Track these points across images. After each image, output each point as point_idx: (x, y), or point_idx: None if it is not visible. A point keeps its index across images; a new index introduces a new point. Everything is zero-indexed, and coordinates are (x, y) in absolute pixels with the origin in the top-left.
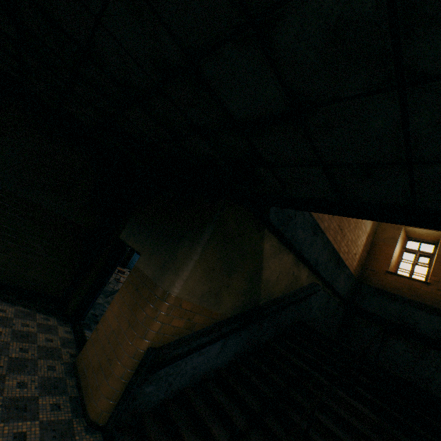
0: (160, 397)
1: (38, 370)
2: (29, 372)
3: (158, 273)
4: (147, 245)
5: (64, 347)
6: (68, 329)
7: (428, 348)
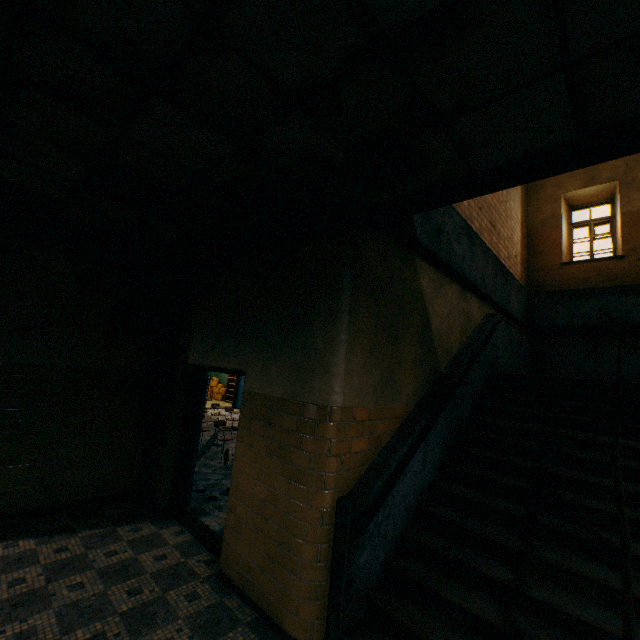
0: (379, 561)
1: (175, 610)
2: (165, 620)
3: (297, 386)
4: (248, 354)
5: (189, 557)
6: (177, 529)
7: None
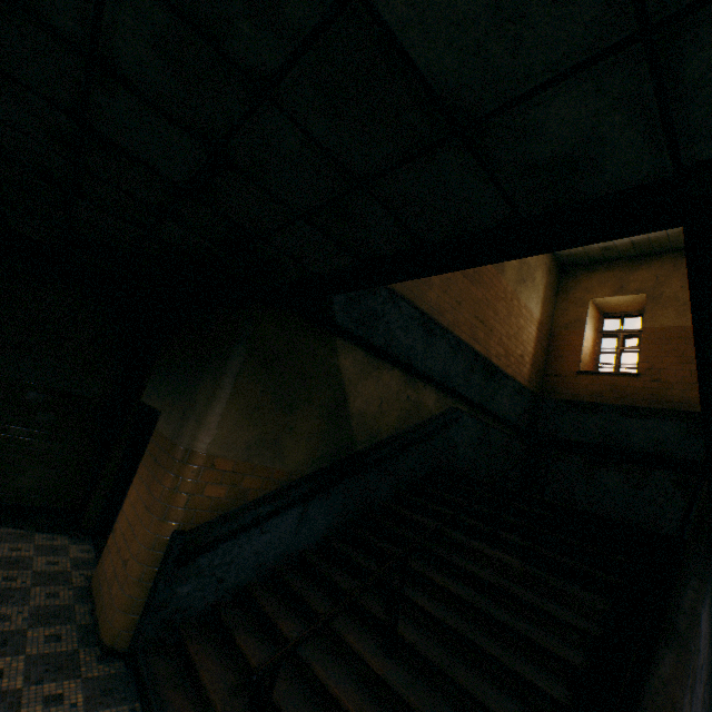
0: (207, 601)
1: (30, 599)
2: (17, 603)
3: (178, 429)
4: (168, 398)
5: (77, 569)
6: (87, 547)
7: (650, 470)
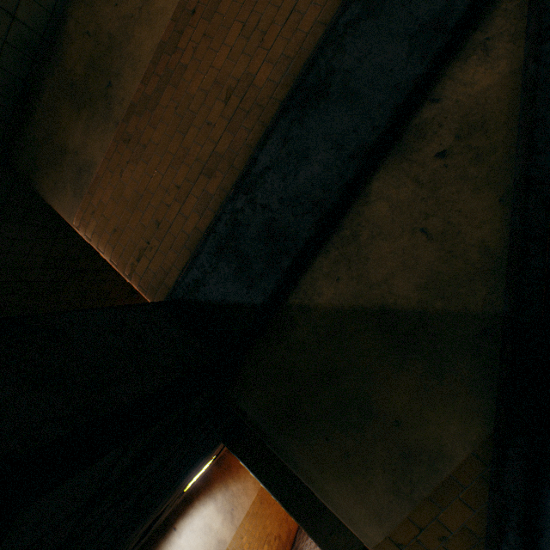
0: None
1: None
2: None
3: None
4: None
5: None
6: None
7: None
